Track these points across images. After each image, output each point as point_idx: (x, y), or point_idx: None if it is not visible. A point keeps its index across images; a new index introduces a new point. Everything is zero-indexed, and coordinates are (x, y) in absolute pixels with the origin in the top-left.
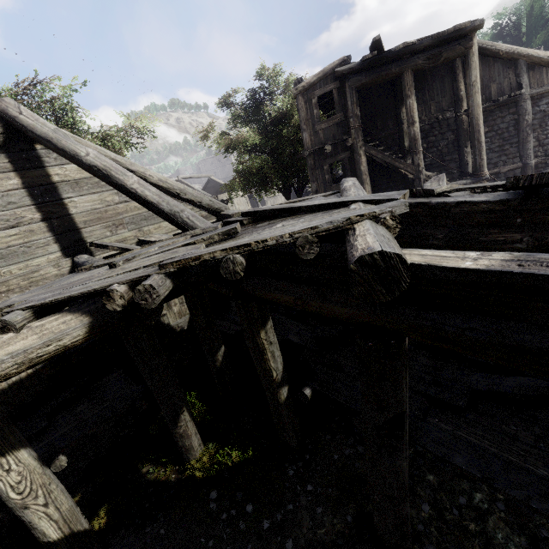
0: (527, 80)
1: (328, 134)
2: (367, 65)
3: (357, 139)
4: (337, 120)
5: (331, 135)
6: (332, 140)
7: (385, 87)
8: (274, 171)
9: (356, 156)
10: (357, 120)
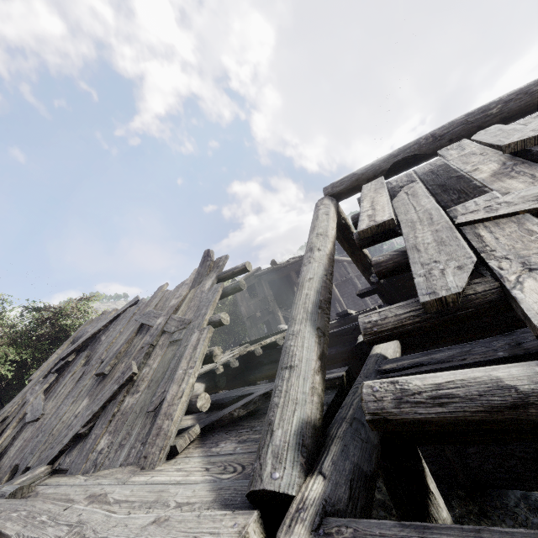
0: (350, 270)
1: (256, 306)
2: (271, 271)
3: (274, 307)
4: (260, 298)
5: (258, 307)
6: (259, 309)
7: (282, 279)
8: (218, 336)
9: (276, 316)
10: (272, 297)
